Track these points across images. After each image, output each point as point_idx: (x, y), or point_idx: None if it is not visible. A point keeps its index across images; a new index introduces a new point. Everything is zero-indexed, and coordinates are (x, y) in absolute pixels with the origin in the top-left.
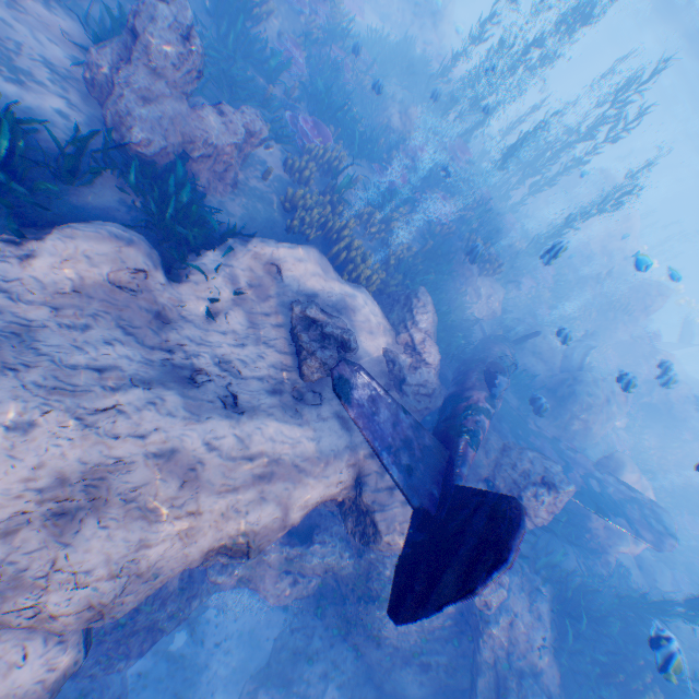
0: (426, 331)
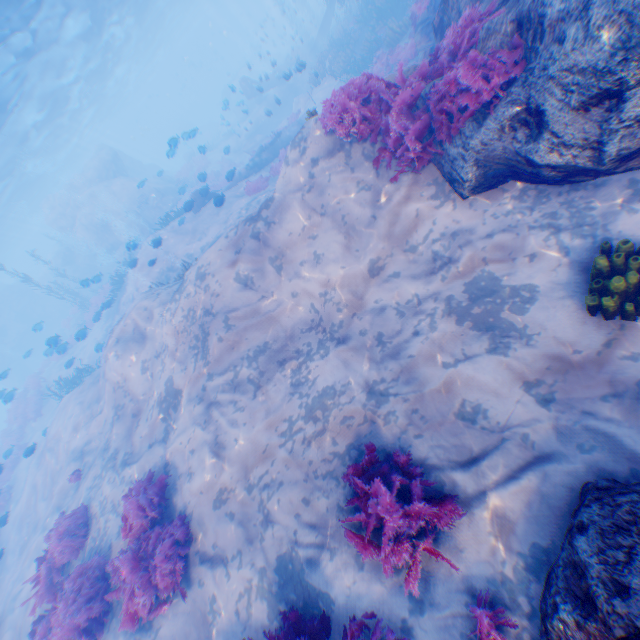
0: None
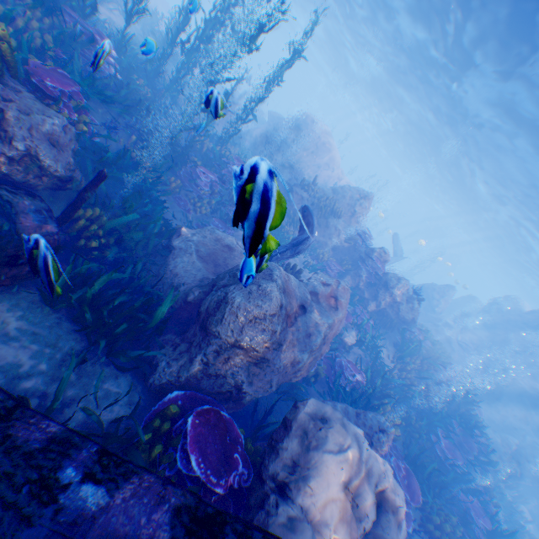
0: None
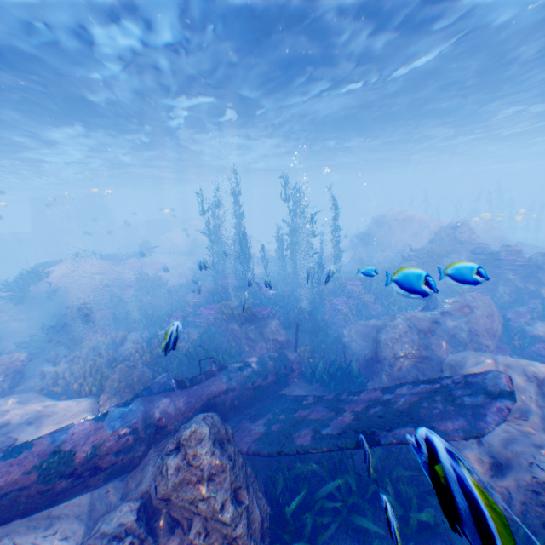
0: (116, 388)
